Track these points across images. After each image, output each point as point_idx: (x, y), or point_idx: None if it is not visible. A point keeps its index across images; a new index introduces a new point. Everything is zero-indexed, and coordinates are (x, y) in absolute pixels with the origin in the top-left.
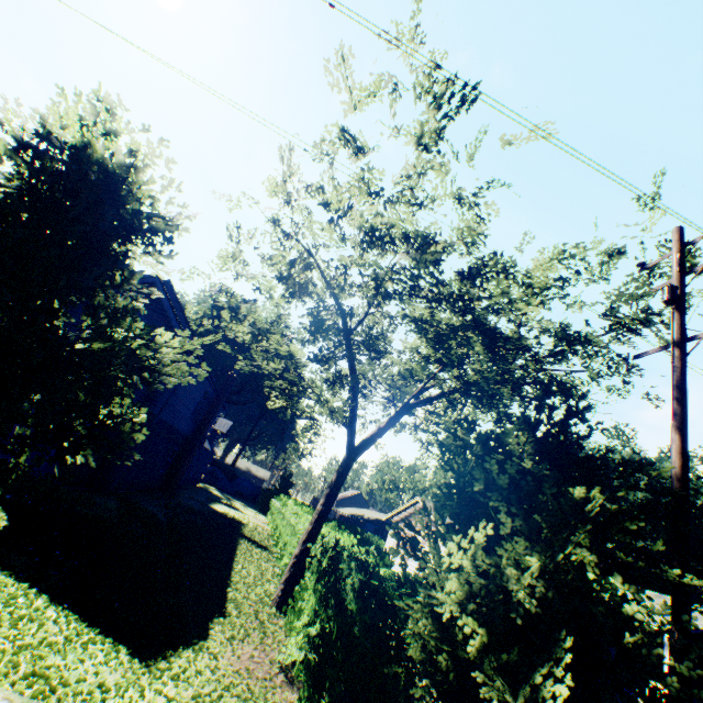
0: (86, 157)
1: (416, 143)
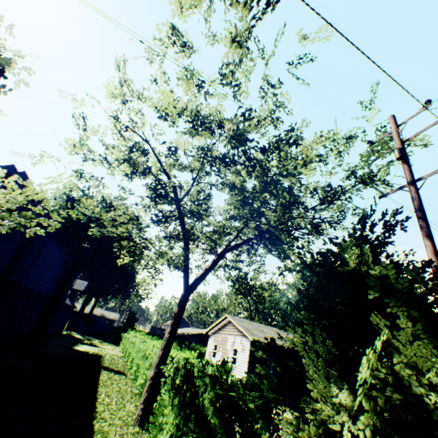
0: None
1: (231, 41)
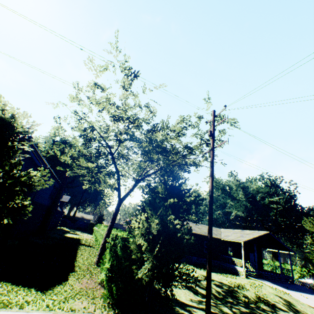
0: None
1: (123, 88)
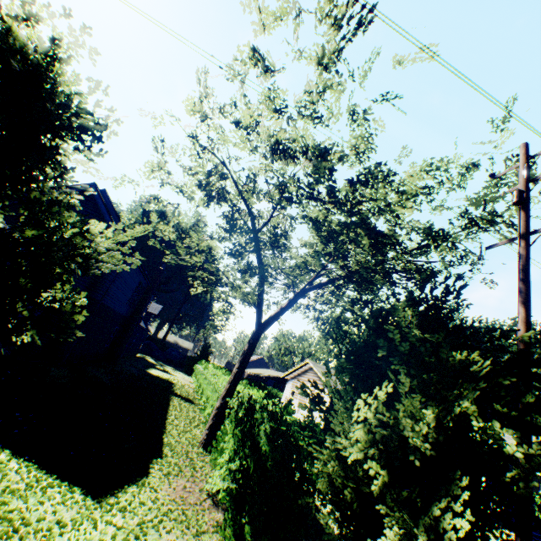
0: (5, 43)
1: (317, 63)
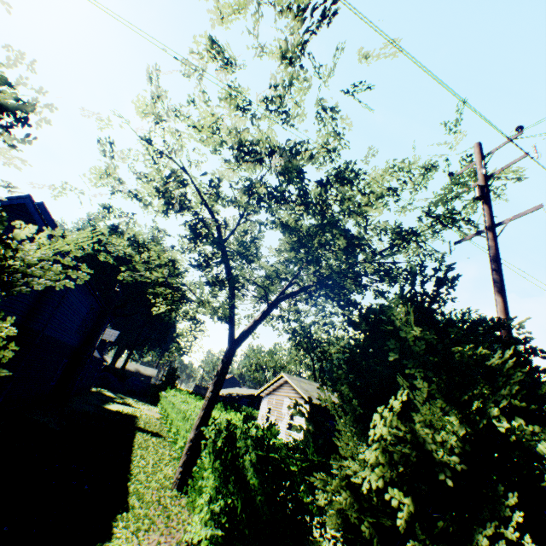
0: None
1: (281, 57)
